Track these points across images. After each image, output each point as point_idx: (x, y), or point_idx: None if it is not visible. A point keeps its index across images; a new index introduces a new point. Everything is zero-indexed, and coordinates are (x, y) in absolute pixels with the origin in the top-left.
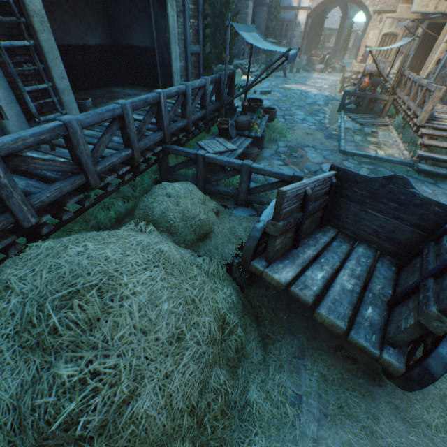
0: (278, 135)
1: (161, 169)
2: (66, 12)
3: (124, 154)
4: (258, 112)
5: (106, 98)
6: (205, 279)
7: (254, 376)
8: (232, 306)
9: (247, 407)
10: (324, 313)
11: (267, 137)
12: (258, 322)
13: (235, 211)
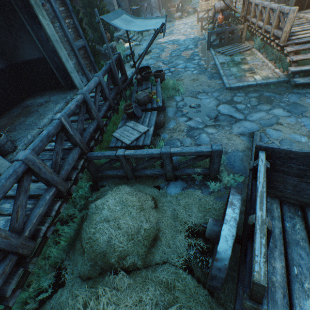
0: (172, 91)
1: (91, 172)
2: None
3: (49, 197)
4: (151, 80)
5: (22, 116)
6: None
7: None
8: None
9: None
10: None
11: (165, 97)
12: None
13: (168, 190)
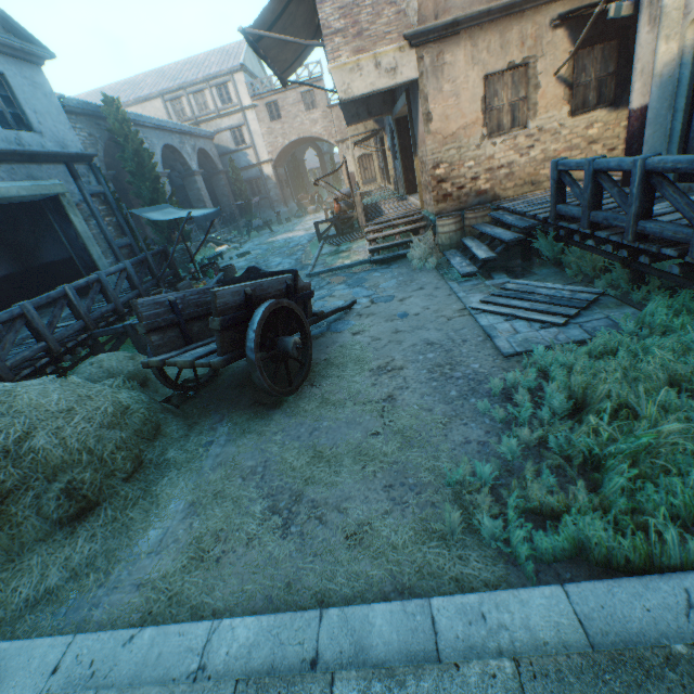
0: None
1: None
2: None
3: (38, 347)
4: (208, 274)
5: None
6: (108, 388)
7: (174, 445)
8: (141, 402)
9: (165, 462)
10: (180, 359)
11: None
12: (189, 419)
13: None
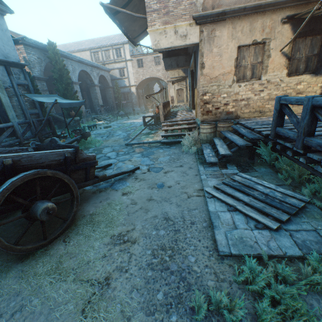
0: (90, 144)
1: None
2: None
3: None
4: (71, 135)
5: None
6: None
7: None
8: None
9: None
10: None
11: (83, 147)
12: None
13: None
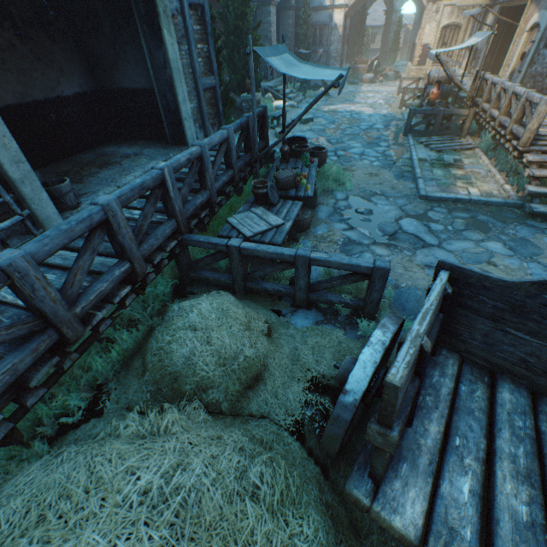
0: (333, 183)
1: (181, 266)
2: (25, 58)
3: (119, 273)
4: (303, 158)
5: (96, 166)
6: (270, 525)
7: None
8: None
9: None
10: None
11: (320, 189)
12: (361, 540)
13: (293, 320)
